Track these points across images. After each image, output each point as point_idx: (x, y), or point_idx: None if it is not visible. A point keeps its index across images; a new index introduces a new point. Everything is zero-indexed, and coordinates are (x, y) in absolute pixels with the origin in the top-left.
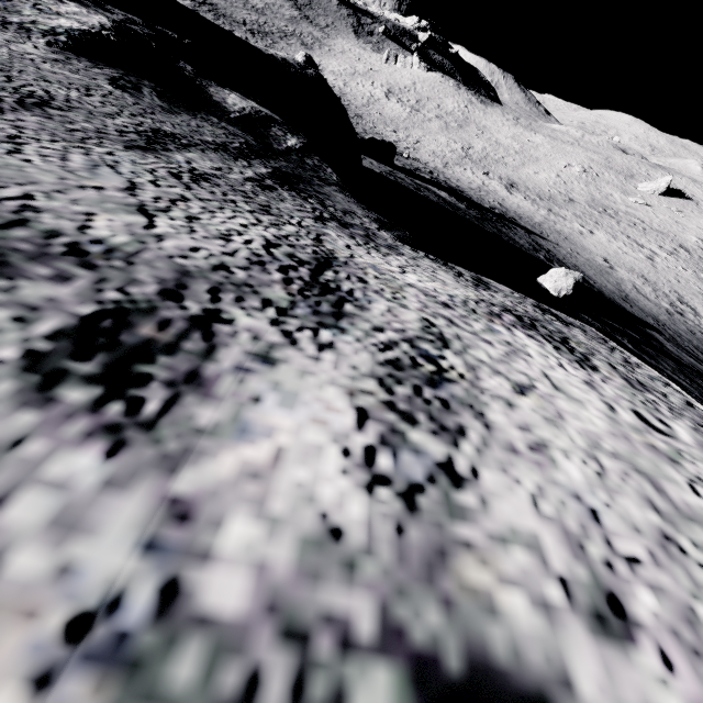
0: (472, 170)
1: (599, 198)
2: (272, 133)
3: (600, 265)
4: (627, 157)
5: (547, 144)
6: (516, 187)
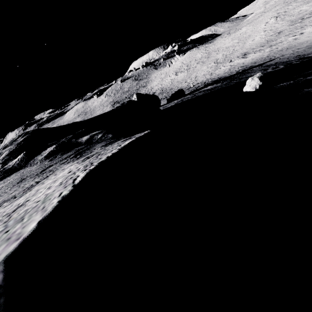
0: (223, 66)
1: (294, 18)
2: (94, 138)
3: None
4: None
5: (249, 27)
6: (247, 53)
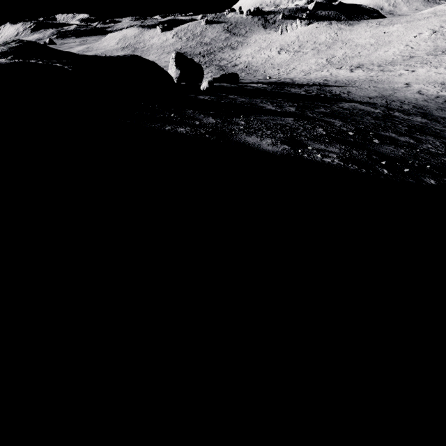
0: (328, 70)
1: (443, 45)
2: None
3: (393, 88)
4: None
5: (401, 28)
6: (361, 66)
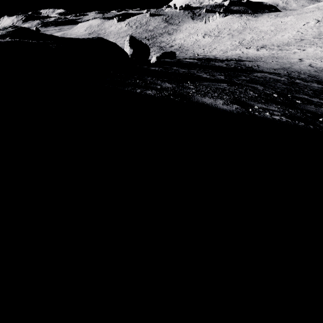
0: (240, 49)
1: None
2: None
3: (290, 62)
4: None
5: (293, 19)
6: (265, 47)
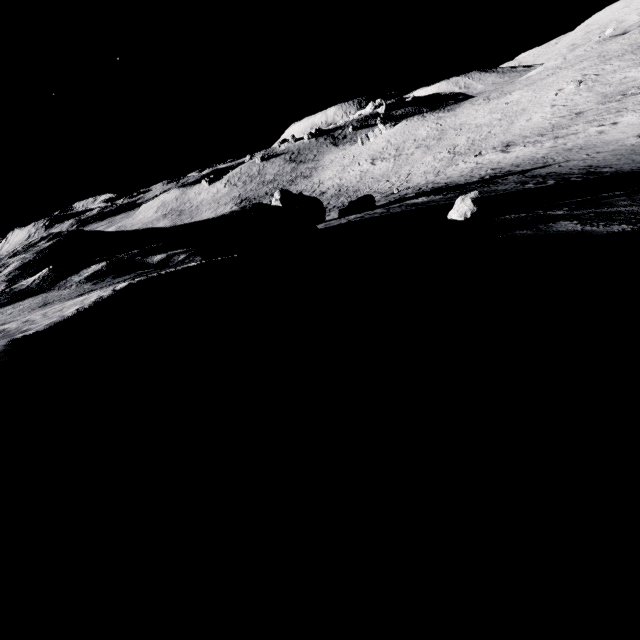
0: (464, 161)
1: (611, 90)
2: (172, 260)
3: (632, 145)
4: (624, 37)
5: (526, 93)
6: (512, 144)
